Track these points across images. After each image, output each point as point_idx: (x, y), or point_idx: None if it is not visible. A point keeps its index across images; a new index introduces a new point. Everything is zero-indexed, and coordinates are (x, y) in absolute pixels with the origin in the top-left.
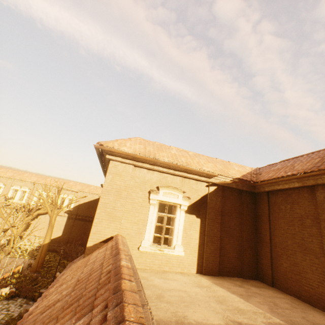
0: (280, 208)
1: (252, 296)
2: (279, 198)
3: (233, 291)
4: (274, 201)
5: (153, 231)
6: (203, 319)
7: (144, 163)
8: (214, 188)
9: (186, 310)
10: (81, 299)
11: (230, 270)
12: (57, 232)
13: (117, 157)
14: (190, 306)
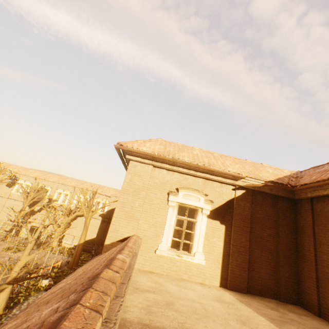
0: (327, 218)
1: (287, 322)
2: (326, 206)
3: (262, 313)
4: (320, 210)
5: (171, 235)
6: None
7: (163, 163)
8: (241, 192)
9: (196, 322)
10: (72, 286)
11: (262, 289)
12: (92, 234)
13: (136, 157)
14: (203, 320)
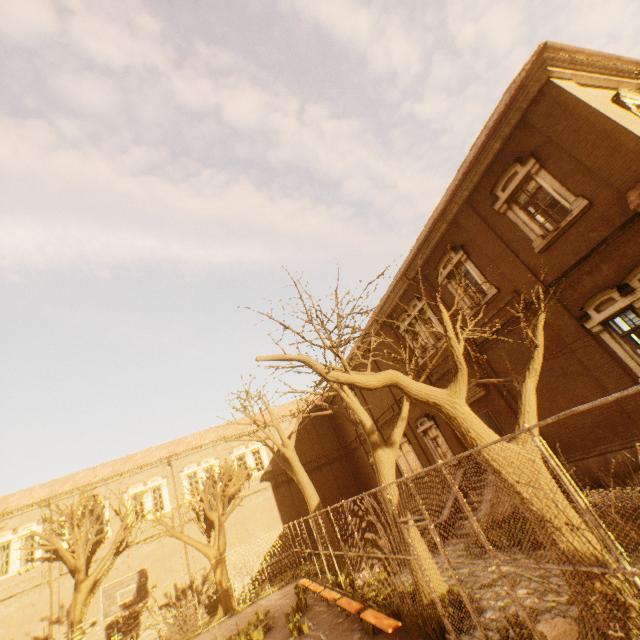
0: None
1: None
2: None
3: None
4: None
5: None
6: None
7: (581, 72)
8: None
9: None
10: None
11: None
12: (272, 527)
13: (556, 69)
14: None
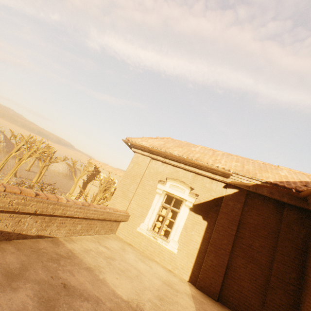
0: None
1: None
2: None
3: None
4: None
5: (154, 218)
6: (114, 284)
7: (158, 156)
8: (233, 191)
9: (112, 273)
10: None
11: (240, 305)
12: None
13: (139, 149)
14: (121, 276)
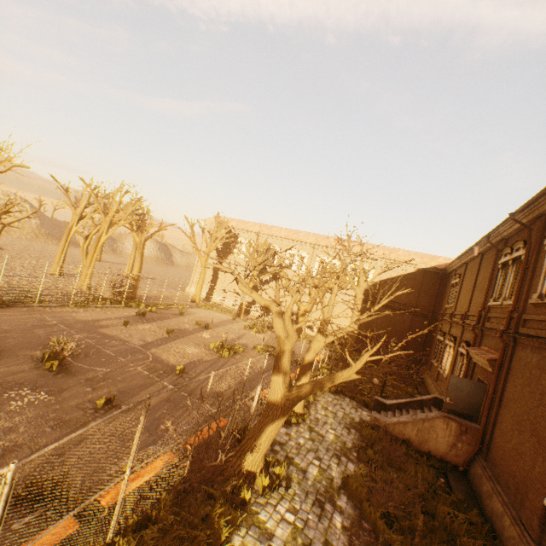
0: None
1: None
2: None
3: None
4: None
5: None
6: None
7: None
8: None
9: None
10: None
11: None
12: (348, 320)
13: None
14: None
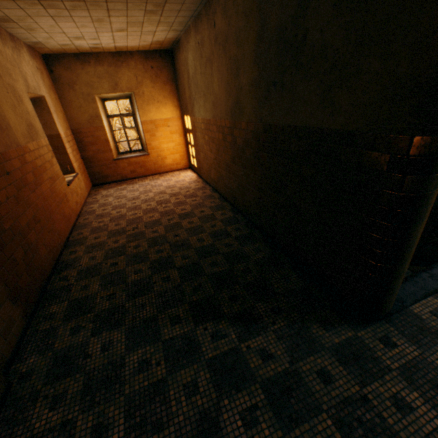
0: None
1: None
2: None
3: None
4: None
5: None
6: None
7: None
8: None
9: None
10: None
11: None
12: None
13: None
14: None
